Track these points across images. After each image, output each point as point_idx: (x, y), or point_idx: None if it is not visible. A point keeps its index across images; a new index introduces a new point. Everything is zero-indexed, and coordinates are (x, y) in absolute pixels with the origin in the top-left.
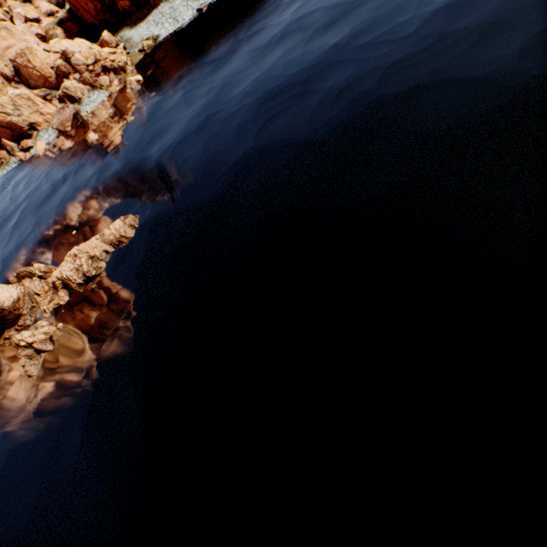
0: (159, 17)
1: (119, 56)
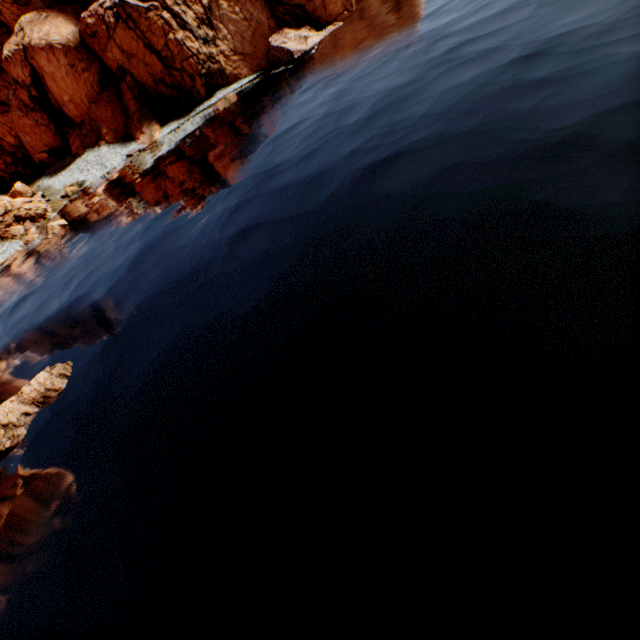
0: (84, 165)
1: (36, 204)
